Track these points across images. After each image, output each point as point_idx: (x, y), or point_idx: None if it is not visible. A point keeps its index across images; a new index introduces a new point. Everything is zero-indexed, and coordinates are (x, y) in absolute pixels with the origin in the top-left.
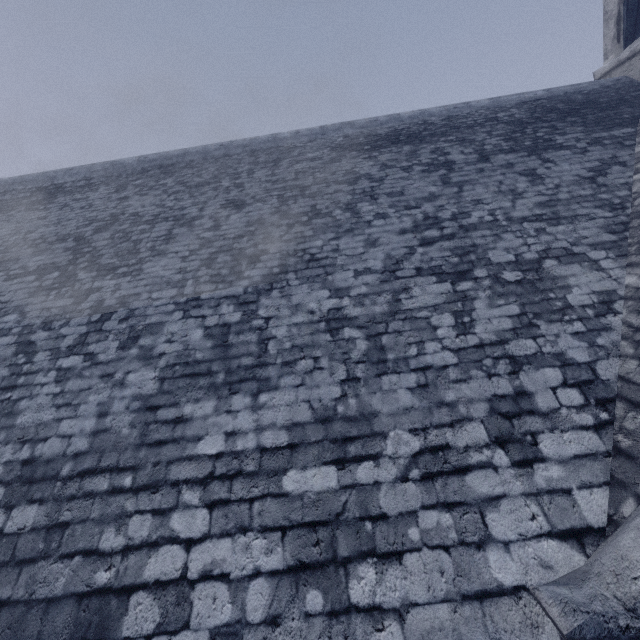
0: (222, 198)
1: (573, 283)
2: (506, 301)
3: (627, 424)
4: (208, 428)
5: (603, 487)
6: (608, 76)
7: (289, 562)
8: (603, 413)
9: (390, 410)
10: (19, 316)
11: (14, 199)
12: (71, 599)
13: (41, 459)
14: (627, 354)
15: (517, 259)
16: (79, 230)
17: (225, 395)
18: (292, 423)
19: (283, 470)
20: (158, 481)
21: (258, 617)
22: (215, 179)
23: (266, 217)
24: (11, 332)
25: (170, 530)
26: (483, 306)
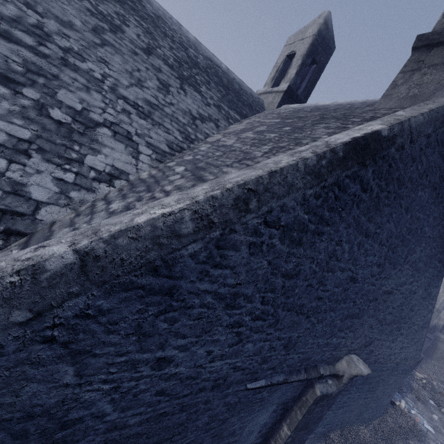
0: None
1: (105, 152)
2: (25, 124)
3: (1, 254)
4: None
5: None
6: (260, 96)
7: None
8: None
9: None
10: None
11: None
12: None
13: None
14: (79, 210)
15: (82, 111)
16: None
17: None
18: None
19: None
20: None
21: None
22: None
23: None
24: None
25: None
26: None
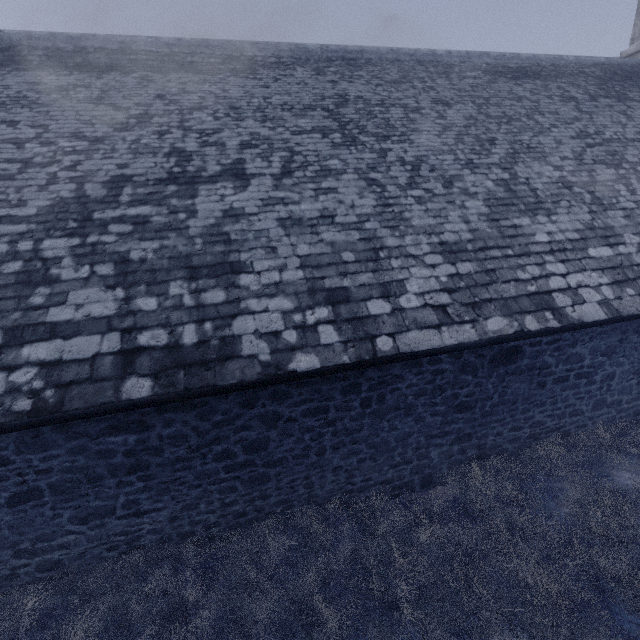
0: (426, 96)
1: None
2: None
3: None
4: (534, 230)
5: None
6: (632, 57)
7: (611, 280)
8: None
9: (618, 226)
10: (341, 162)
11: (206, 63)
12: (523, 297)
13: (449, 242)
14: None
15: (639, 161)
16: (319, 103)
17: (532, 216)
18: (576, 229)
19: (585, 248)
20: (527, 252)
21: (612, 297)
22: (405, 79)
23: (475, 115)
24: (347, 172)
25: (549, 271)
26: (635, 182)
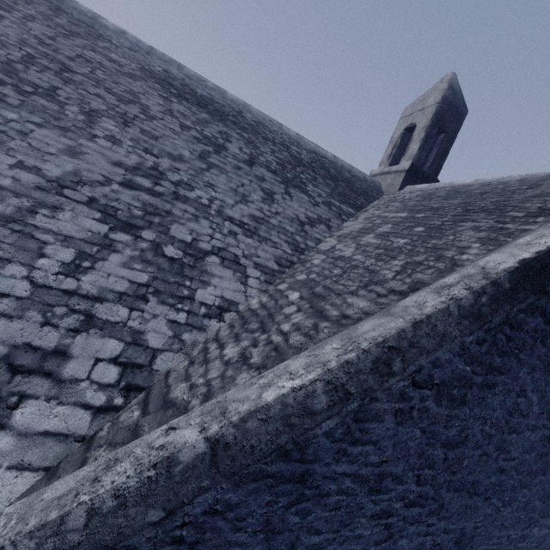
0: None
1: (214, 283)
2: (144, 268)
3: (124, 415)
4: None
5: (39, 472)
6: (375, 177)
7: None
8: (121, 398)
9: None
10: None
11: None
12: None
13: None
14: (192, 355)
15: (192, 242)
16: None
17: None
18: None
19: None
20: None
21: None
22: None
23: None
24: None
25: None
26: (117, 261)
